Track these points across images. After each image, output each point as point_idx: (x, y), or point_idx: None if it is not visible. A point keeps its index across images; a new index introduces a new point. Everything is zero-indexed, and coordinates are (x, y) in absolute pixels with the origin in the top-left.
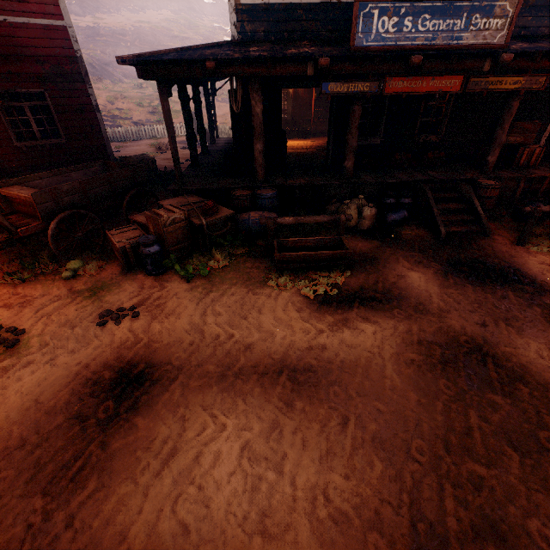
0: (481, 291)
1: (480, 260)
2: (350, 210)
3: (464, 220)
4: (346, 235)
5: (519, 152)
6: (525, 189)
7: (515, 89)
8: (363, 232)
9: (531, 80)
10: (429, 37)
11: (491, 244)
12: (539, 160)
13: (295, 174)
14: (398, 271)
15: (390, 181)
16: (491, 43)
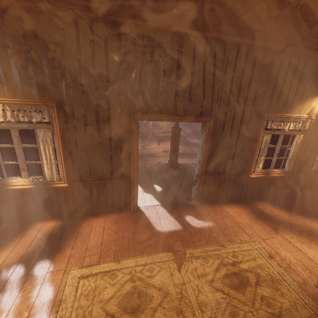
0: None
1: None
2: None
3: None
4: None
5: None
6: None
7: None
8: None
9: None
10: None
11: None
12: None
13: None
14: None
15: None
16: None
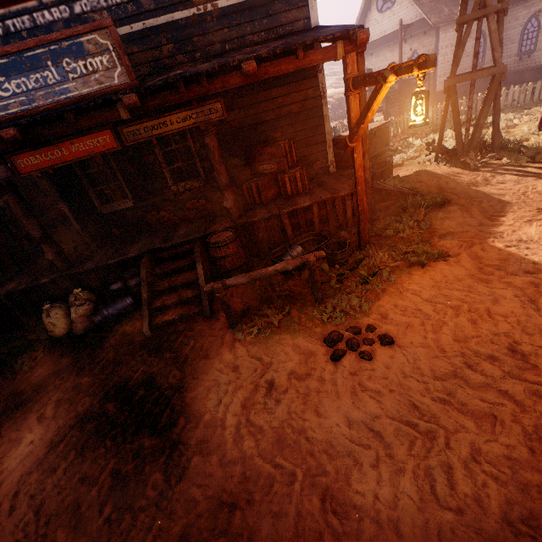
0: (77, 467)
1: (154, 377)
2: (49, 317)
3: (185, 299)
4: (49, 351)
5: (280, 180)
6: (296, 224)
7: (189, 126)
8: (75, 340)
9: (203, 110)
10: (24, 100)
11: (204, 332)
12: (307, 183)
13: (25, 272)
14: (20, 431)
15: (111, 262)
16: (113, 85)
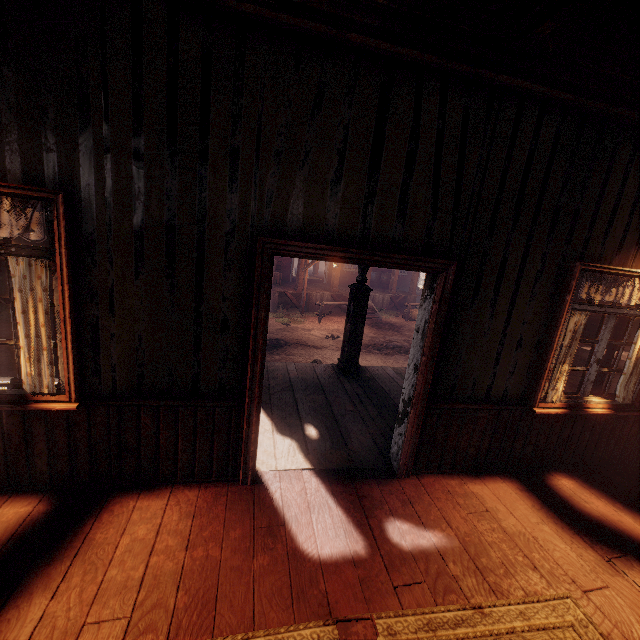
0: None
1: None
2: None
3: None
4: None
5: None
6: None
7: None
8: None
9: None
10: None
11: None
12: None
13: None
14: None
15: None
16: None
